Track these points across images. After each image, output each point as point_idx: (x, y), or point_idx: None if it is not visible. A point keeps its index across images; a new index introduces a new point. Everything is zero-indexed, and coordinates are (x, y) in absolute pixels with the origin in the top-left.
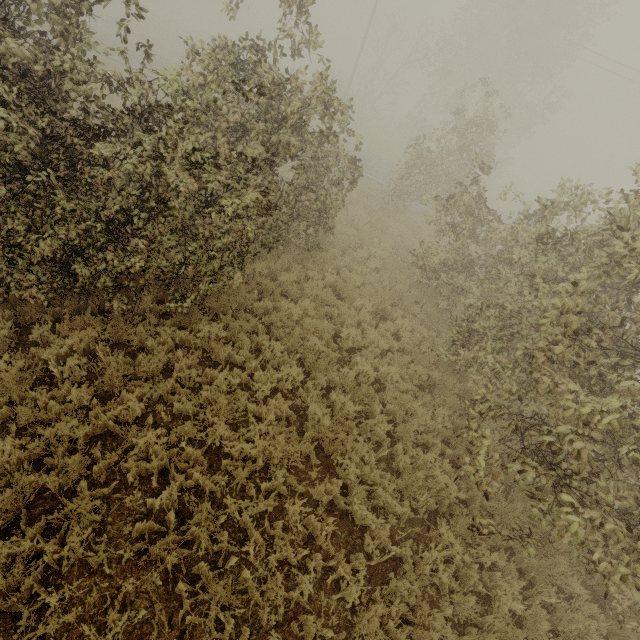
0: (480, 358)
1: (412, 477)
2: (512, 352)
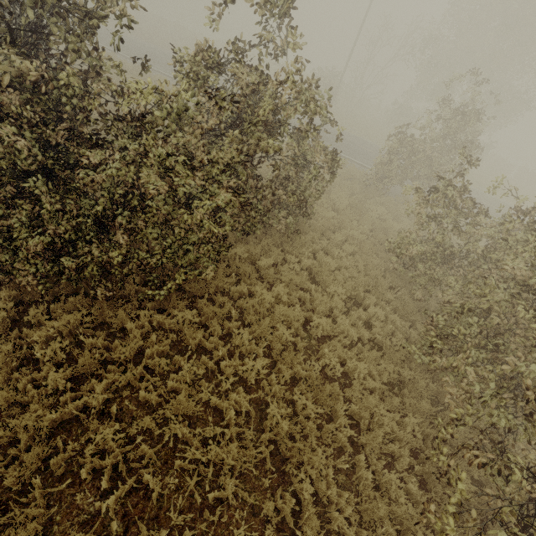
0: (458, 369)
1: (372, 503)
2: (497, 367)
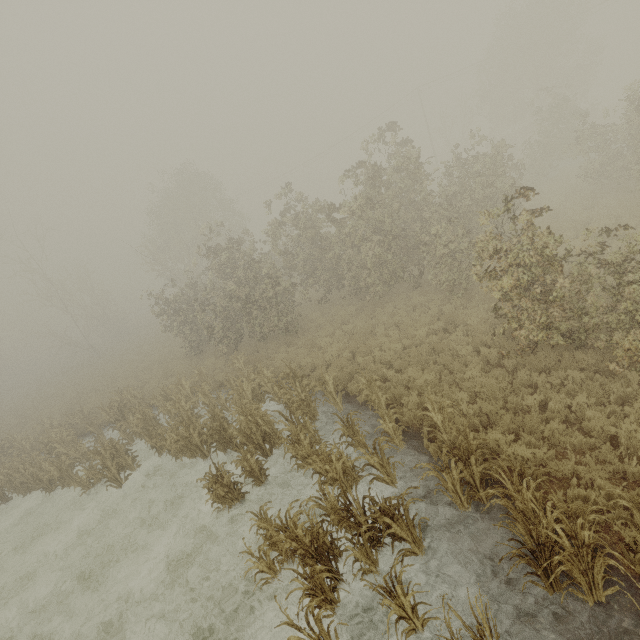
0: None
1: None
2: None
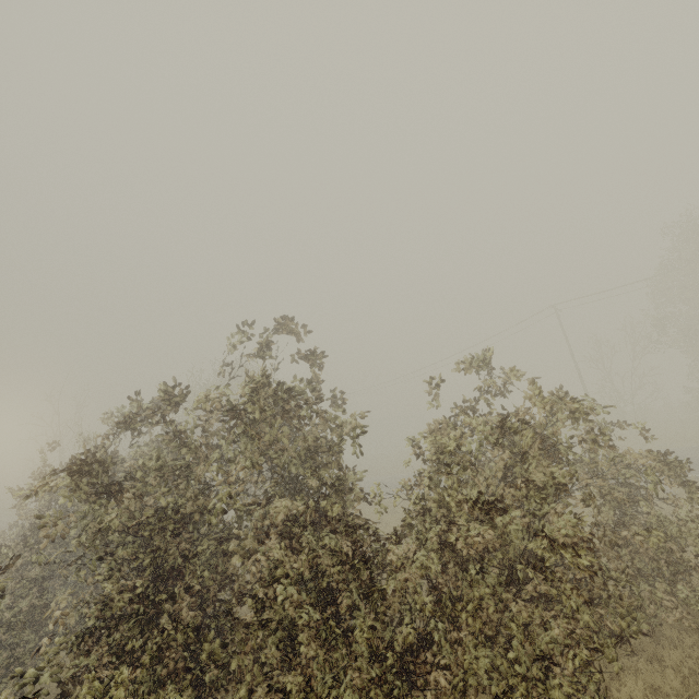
0: None
1: None
2: None
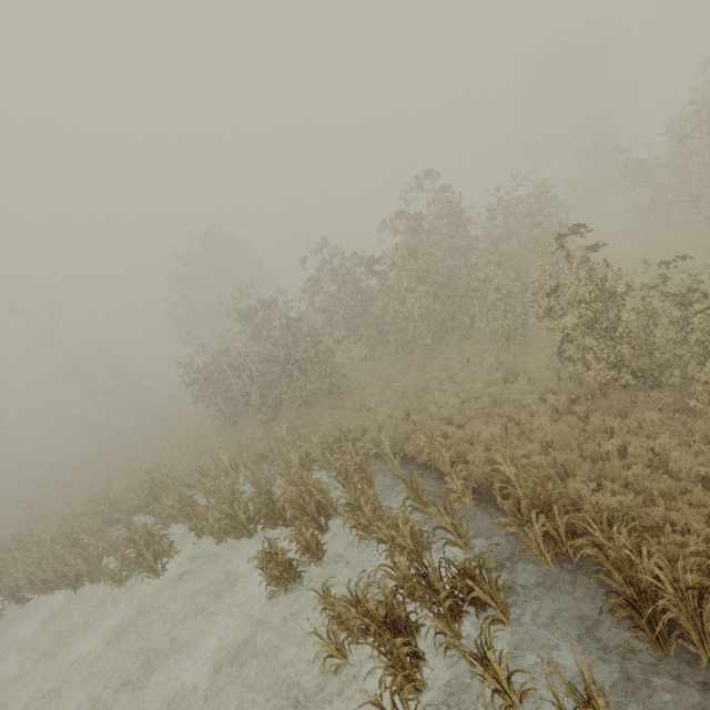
0: None
1: None
2: None
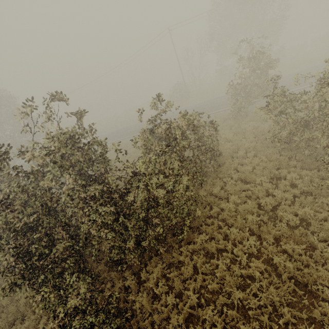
0: None
1: None
2: None
